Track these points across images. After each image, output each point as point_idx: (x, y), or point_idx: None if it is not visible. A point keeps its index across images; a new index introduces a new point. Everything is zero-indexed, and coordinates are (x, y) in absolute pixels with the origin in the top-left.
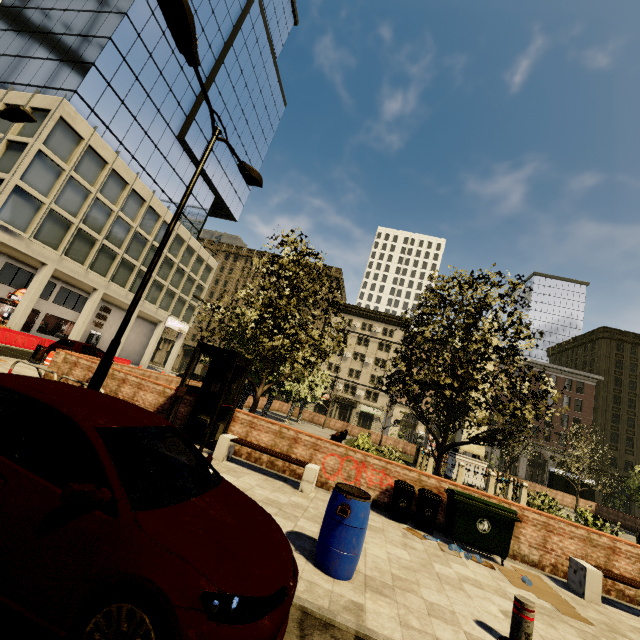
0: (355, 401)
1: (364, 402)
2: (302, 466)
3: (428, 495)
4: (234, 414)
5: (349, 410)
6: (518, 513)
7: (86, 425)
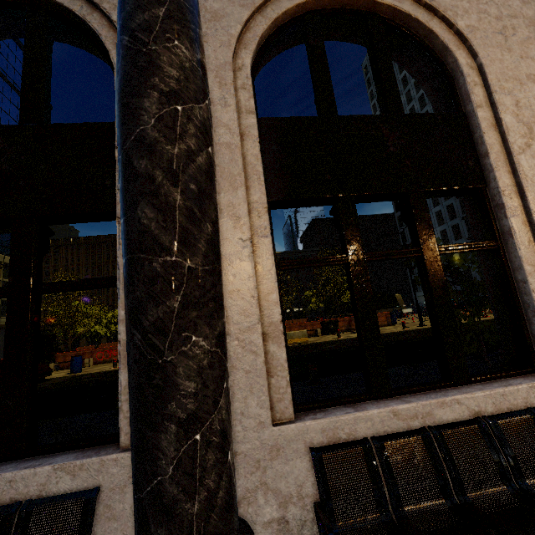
0: None
1: None
2: (83, 360)
3: None
4: (56, 355)
5: None
6: None
7: None
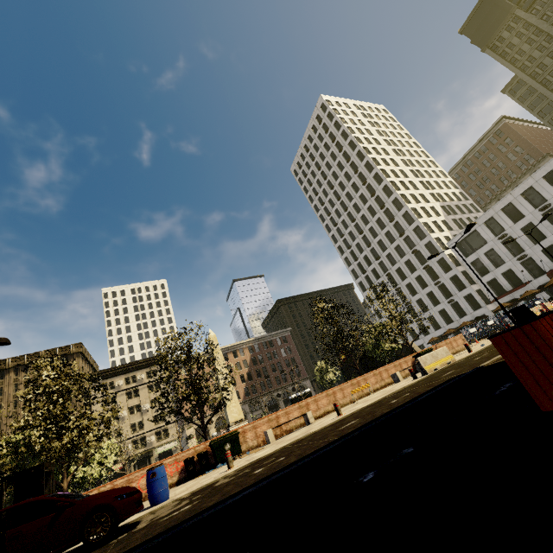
0: (149, 449)
1: (158, 444)
2: None
3: (201, 453)
4: None
5: (148, 462)
6: (242, 430)
7: (39, 498)
